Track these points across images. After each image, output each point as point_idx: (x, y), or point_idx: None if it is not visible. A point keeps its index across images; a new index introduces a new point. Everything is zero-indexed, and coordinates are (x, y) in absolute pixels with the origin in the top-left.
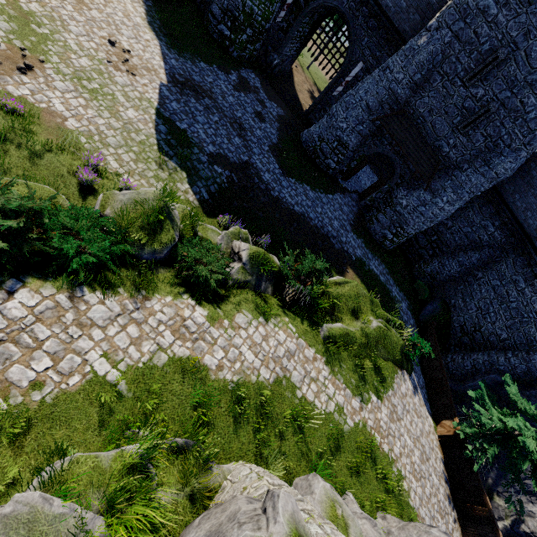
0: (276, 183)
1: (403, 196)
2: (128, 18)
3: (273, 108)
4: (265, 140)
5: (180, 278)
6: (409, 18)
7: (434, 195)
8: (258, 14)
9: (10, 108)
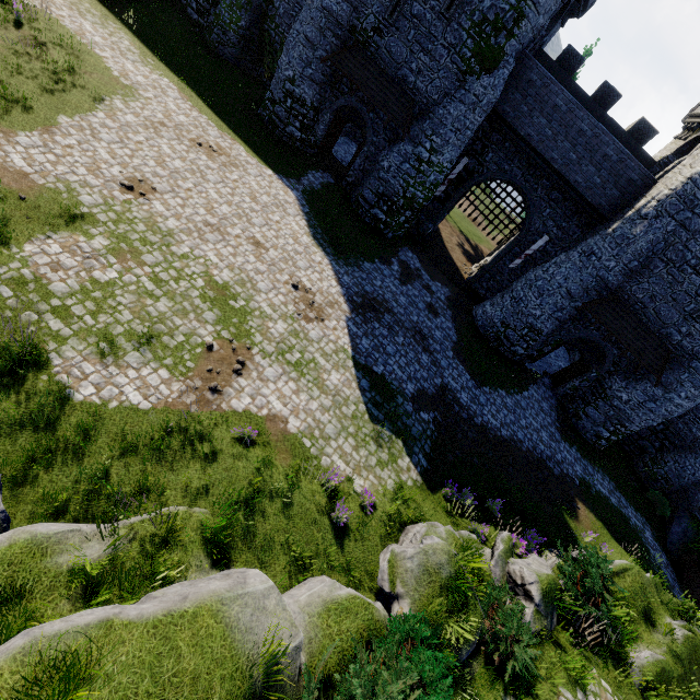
0: (475, 403)
1: (621, 388)
2: (298, 243)
3: (439, 291)
4: (446, 342)
5: (490, 664)
6: (605, 193)
7: (666, 389)
8: (420, 197)
9: (247, 440)
